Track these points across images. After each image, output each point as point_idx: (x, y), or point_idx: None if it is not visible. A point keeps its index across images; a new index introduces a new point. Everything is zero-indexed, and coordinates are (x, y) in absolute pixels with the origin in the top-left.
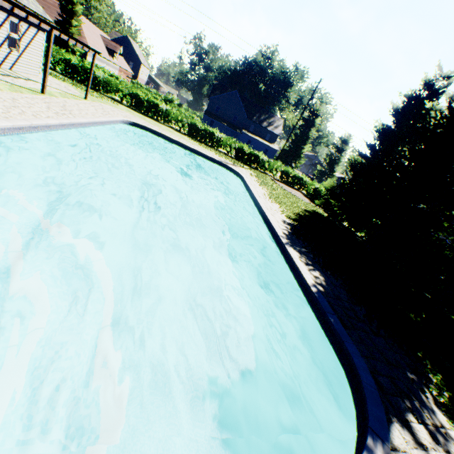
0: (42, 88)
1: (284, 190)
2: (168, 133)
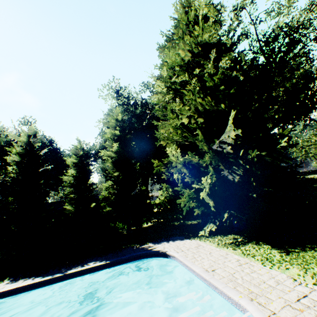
0: None
1: None
2: None
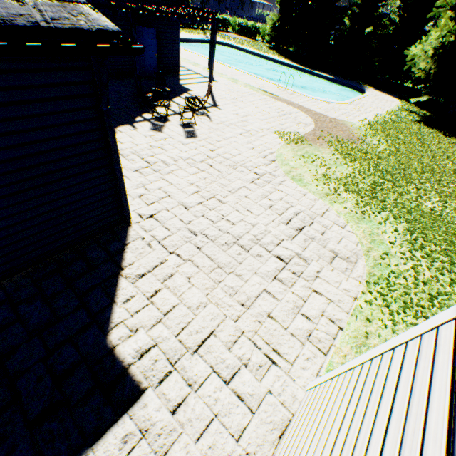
0: None
1: (239, 40)
2: None
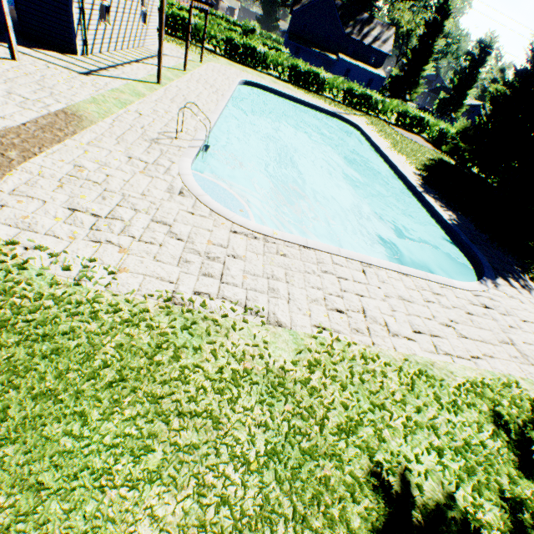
0: (184, 65)
1: (403, 138)
2: (275, 85)
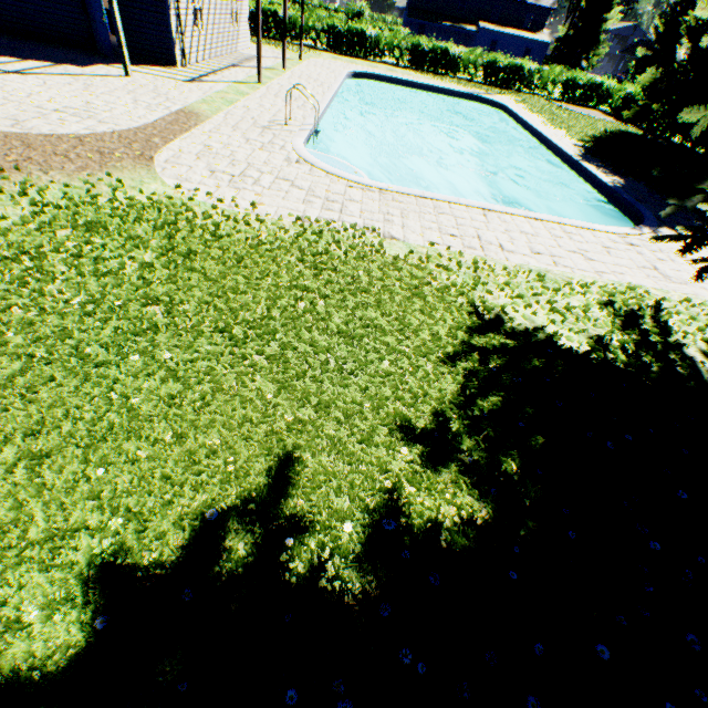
0: (283, 63)
1: (569, 113)
2: (391, 73)
